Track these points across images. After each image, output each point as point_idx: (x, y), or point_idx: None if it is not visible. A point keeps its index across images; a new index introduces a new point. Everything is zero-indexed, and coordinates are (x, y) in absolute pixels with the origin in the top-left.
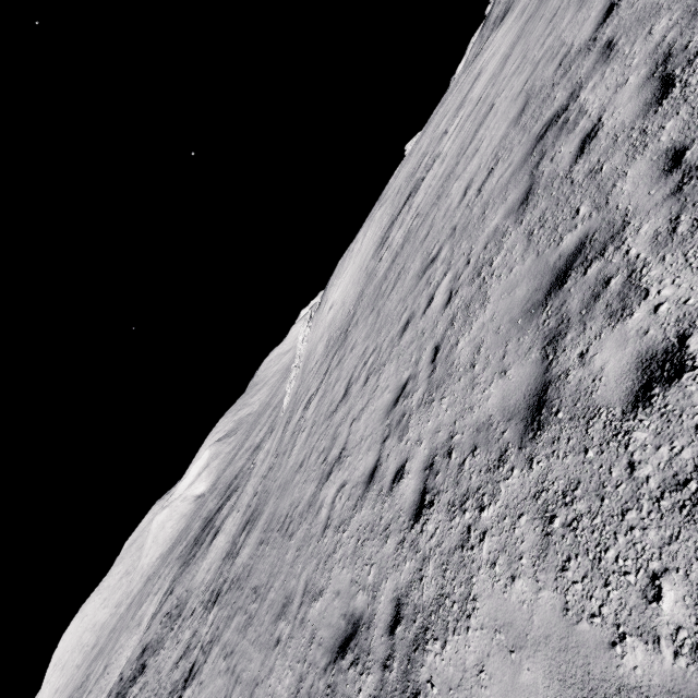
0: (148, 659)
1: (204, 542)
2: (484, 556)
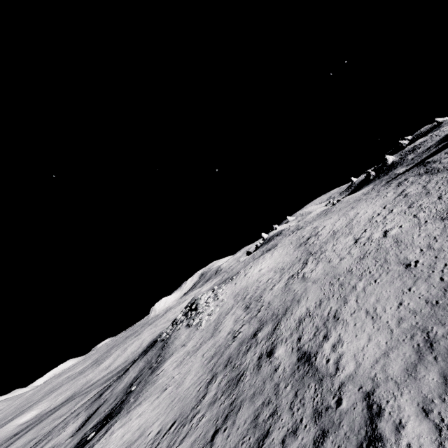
0: None
1: None
2: None
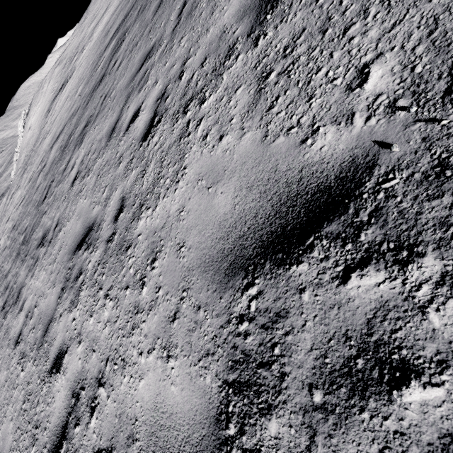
0: None
1: None
2: None
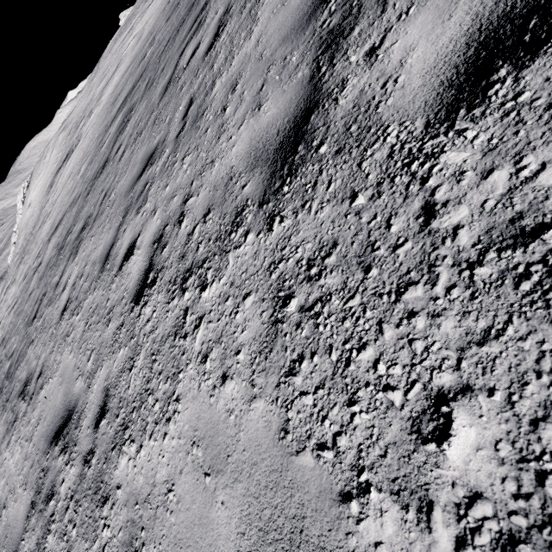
0: None
1: None
2: None
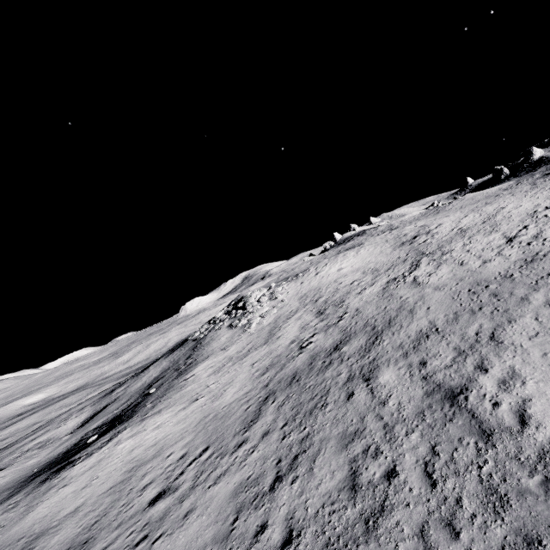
0: None
1: None
2: None
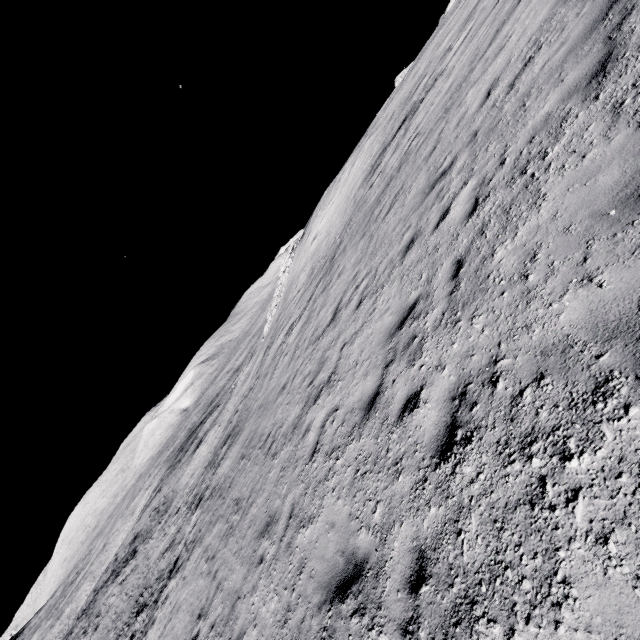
0: (139, 545)
1: (188, 450)
2: (580, 524)
